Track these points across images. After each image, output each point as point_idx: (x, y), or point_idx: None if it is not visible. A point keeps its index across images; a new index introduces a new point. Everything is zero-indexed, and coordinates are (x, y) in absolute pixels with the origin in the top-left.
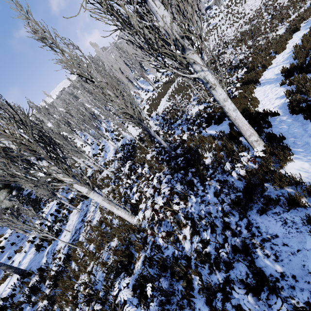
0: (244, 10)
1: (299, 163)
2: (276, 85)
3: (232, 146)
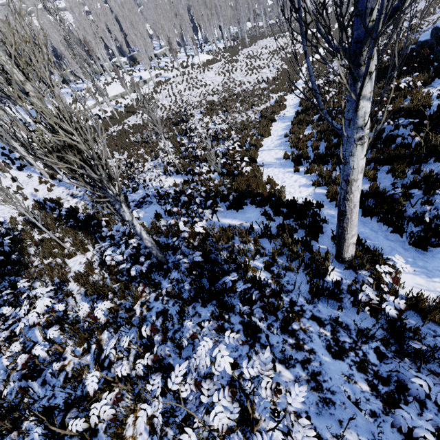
0: (204, 79)
1: (407, 276)
2: (287, 170)
3: (296, 249)
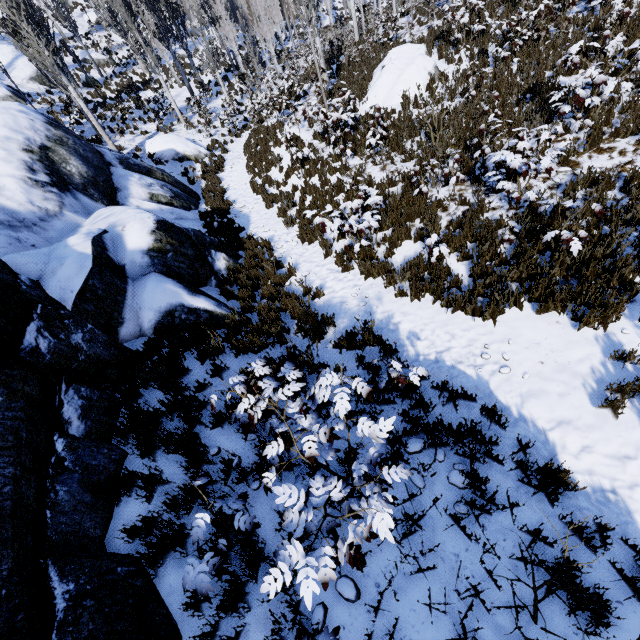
0: None
1: None
2: None
3: None
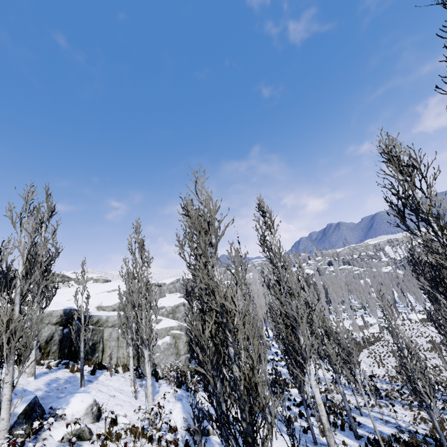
0: (426, 331)
1: None
2: None
3: None
